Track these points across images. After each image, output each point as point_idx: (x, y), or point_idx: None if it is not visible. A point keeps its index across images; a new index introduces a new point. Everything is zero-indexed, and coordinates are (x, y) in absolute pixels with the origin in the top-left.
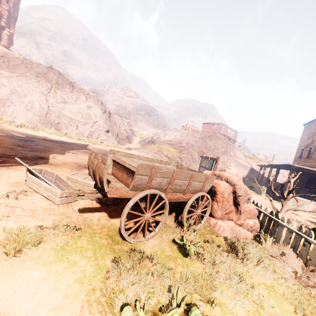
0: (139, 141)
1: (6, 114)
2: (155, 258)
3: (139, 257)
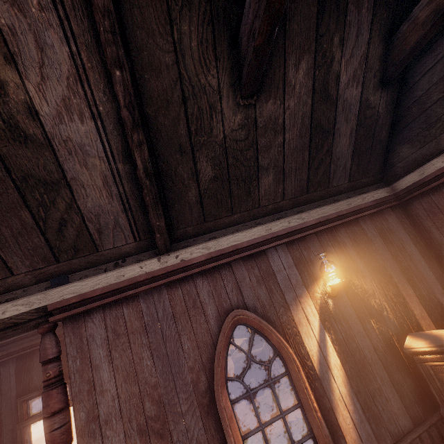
0: None
1: None
2: None
3: None
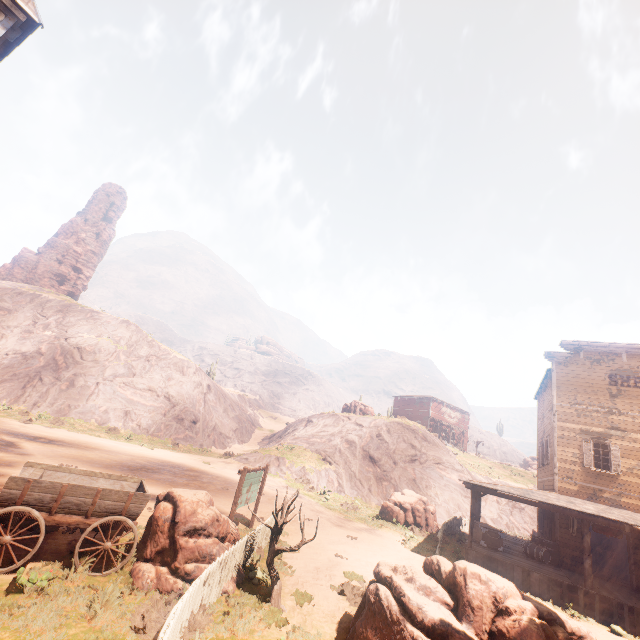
0: (263, 439)
1: (22, 400)
2: None
3: None
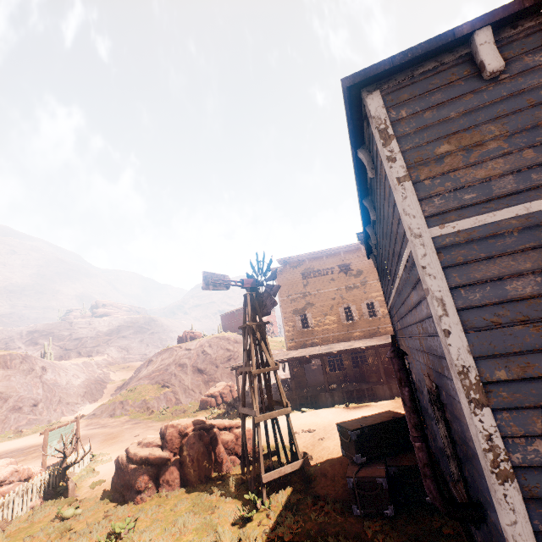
0: (116, 390)
1: None
2: None
3: None
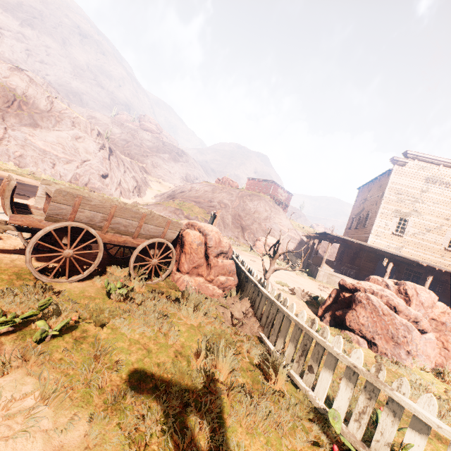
0: (155, 196)
1: None
2: (62, 293)
3: (42, 290)
